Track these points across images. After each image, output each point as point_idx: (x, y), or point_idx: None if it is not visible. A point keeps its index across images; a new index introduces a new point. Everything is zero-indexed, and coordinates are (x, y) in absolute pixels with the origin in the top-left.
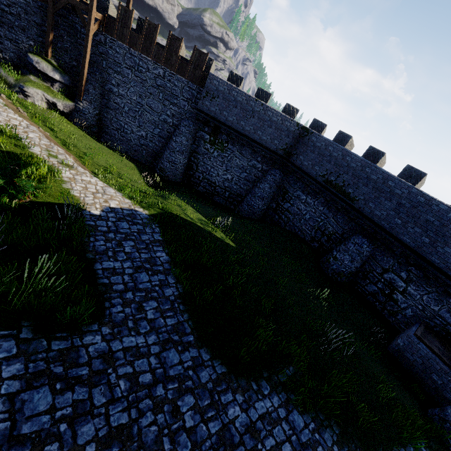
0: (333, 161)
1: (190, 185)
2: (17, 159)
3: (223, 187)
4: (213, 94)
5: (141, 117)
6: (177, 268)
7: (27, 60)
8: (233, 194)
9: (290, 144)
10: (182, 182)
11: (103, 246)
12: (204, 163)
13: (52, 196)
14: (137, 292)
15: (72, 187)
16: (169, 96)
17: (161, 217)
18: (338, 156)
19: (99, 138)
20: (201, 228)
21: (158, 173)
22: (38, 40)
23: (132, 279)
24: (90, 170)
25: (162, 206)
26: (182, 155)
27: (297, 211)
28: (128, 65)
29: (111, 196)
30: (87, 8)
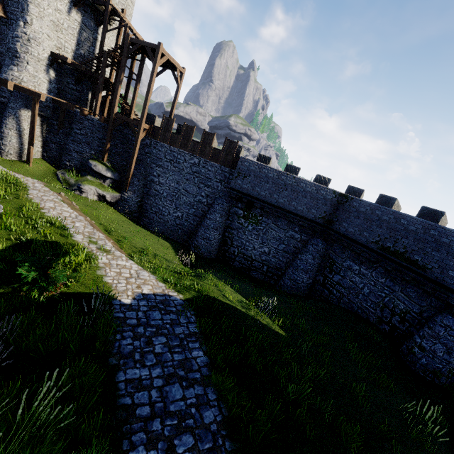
0: (385, 225)
1: (225, 261)
2: (59, 248)
3: (260, 261)
4: (245, 173)
5: (177, 200)
6: (219, 373)
7: (87, 164)
8: (272, 268)
9: (329, 212)
10: (216, 258)
11: (129, 345)
12: (238, 237)
13: (84, 284)
14: (167, 418)
15: (106, 273)
16: (203, 179)
17: (197, 301)
18: (390, 219)
19: (139, 222)
20: (243, 313)
21: (193, 251)
22: (98, 149)
23: (161, 395)
24: (127, 253)
25: (198, 287)
26: (217, 231)
27: (351, 284)
28: (168, 159)
29: (145, 280)
30: (138, 122)
